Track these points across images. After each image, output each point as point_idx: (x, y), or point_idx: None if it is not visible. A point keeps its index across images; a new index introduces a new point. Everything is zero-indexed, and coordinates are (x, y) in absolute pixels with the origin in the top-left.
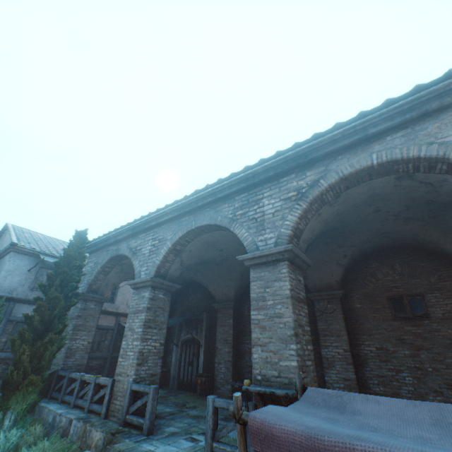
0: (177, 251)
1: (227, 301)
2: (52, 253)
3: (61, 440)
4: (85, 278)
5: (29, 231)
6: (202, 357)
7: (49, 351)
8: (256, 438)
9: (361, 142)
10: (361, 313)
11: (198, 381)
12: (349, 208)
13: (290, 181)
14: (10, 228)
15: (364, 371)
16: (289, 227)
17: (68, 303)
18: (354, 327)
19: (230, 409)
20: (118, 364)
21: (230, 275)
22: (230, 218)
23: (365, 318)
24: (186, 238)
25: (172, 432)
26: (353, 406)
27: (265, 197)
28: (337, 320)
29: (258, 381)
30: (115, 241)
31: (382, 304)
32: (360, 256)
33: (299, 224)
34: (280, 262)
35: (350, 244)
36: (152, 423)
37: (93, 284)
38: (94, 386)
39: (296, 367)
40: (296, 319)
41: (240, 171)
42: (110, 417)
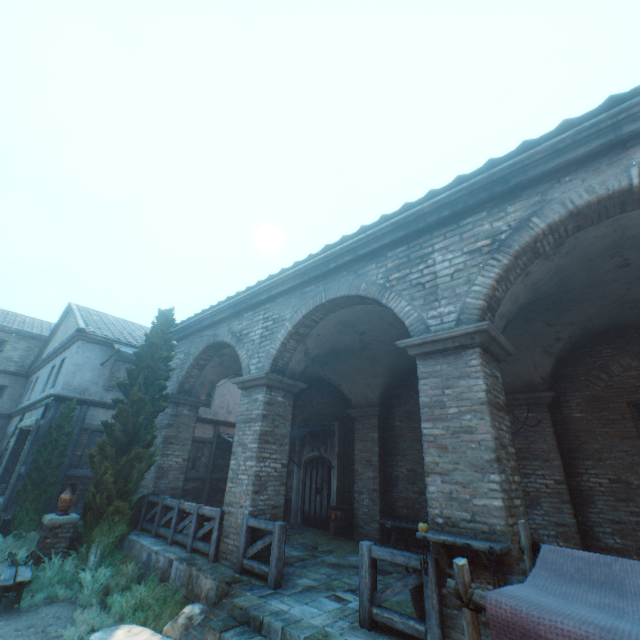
0: (300, 336)
1: (369, 407)
2: (129, 341)
3: (160, 585)
4: (173, 374)
5: (97, 312)
6: (335, 483)
7: (137, 470)
8: (502, 636)
9: (607, 149)
10: (584, 426)
11: (331, 515)
12: (576, 263)
13: (479, 224)
14: (75, 309)
15: (589, 514)
16: (480, 294)
17: (155, 407)
18: (570, 447)
19: (449, 584)
20: (227, 490)
21: (373, 369)
22: (381, 285)
23: (590, 434)
24: (313, 316)
25: (307, 586)
26: (636, 583)
27: (436, 250)
28: (544, 436)
29: (439, 525)
30: (211, 324)
31: (619, 413)
32: (582, 338)
33: (495, 290)
34: (466, 349)
35: (568, 321)
36: (280, 572)
37: (185, 382)
38: (197, 518)
39: (501, 509)
40: (497, 436)
41: (395, 213)
42: (221, 559)
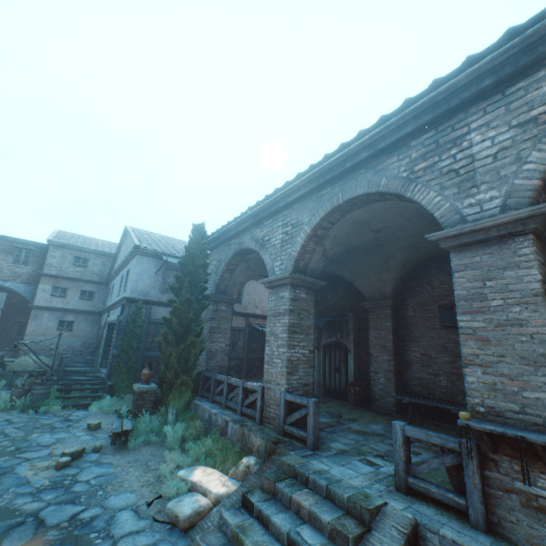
0: (318, 238)
1: (382, 300)
2: (173, 253)
3: (220, 438)
4: (210, 278)
5: (146, 232)
6: (351, 364)
7: (193, 354)
8: None
9: None
10: None
11: (350, 390)
12: None
13: (534, 87)
14: (130, 231)
15: None
16: (535, 173)
17: (200, 305)
18: None
19: None
20: (264, 371)
21: (386, 265)
22: (403, 178)
23: None
24: (330, 218)
25: (340, 450)
26: None
27: (473, 130)
28: None
29: (479, 413)
30: (236, 234)
31: None
32: None
33: None
34: (514, 237)
35: None
36: (317, 438)
37: (220, 284)
38: (243, 391)
39: None
40: None
41: (421, 94)
42: (265, 423)
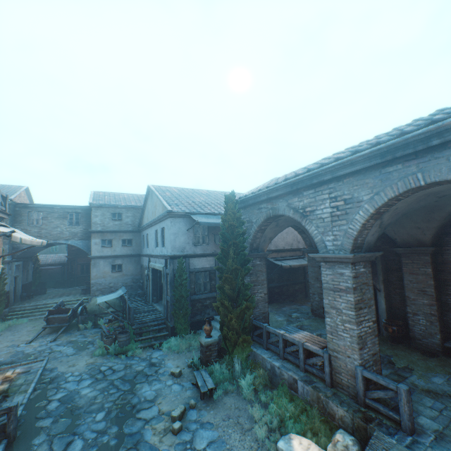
0: (378, 214)
1: (420, 247)
2: (198, 211)
3: (289, 390)
4: None
5: (165, 188)
6: (383, 303)
7: (247, 315)
8: None
9: None
10: None
11: (387, 329)
12: None
13: None
14: (155, 191)
15: None
16: None
17: (245, 270)
18: None
19: None
20: (327, 339)
21: (428, 216)
22: None
23: None
24: (399, 197)
25: (435, 431)
26: None
27: None
28: None
29: None
30: (266, 199)
31: None
32: None
33: None
34: None
35: None
36: (412, 423)
37: (253, 243)
38: (303, 351)
39: None
40: None
41: None
42: (337, 387)
